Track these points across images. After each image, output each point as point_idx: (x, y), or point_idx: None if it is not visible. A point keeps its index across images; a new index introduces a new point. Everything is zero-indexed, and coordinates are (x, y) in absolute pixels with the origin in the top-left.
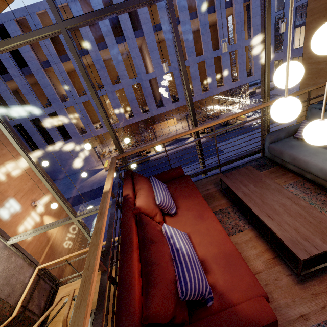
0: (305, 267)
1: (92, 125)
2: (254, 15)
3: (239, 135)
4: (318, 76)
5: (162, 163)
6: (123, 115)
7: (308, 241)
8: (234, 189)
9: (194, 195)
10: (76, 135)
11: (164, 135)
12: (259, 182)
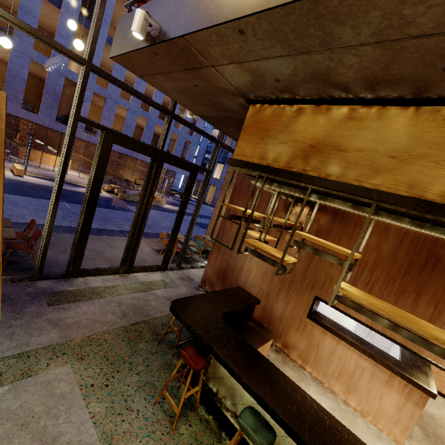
0: None
1: None
2: (200, 122)
3: (156, 210)
4: None
5: (27, 188)
6: None
7: None
8: None
9: None
10: None
11: (41, 168)
12: None
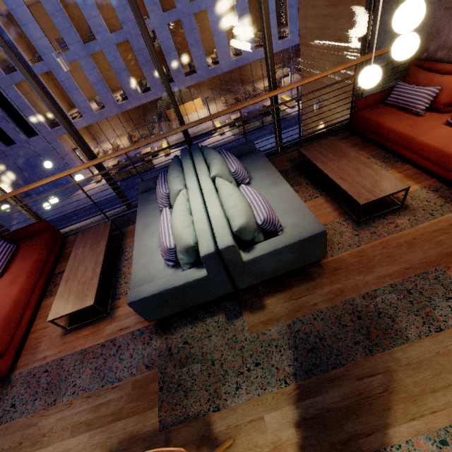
0: (77, 323)
1: (65, 113)
2: None
3: None
4: (312, 67)
5: None
6: (110, 96)
7: (64, 306)
8: (74, 249)
9: (30, 257)
10: (43, 129)
11: None
12: (97, 243)
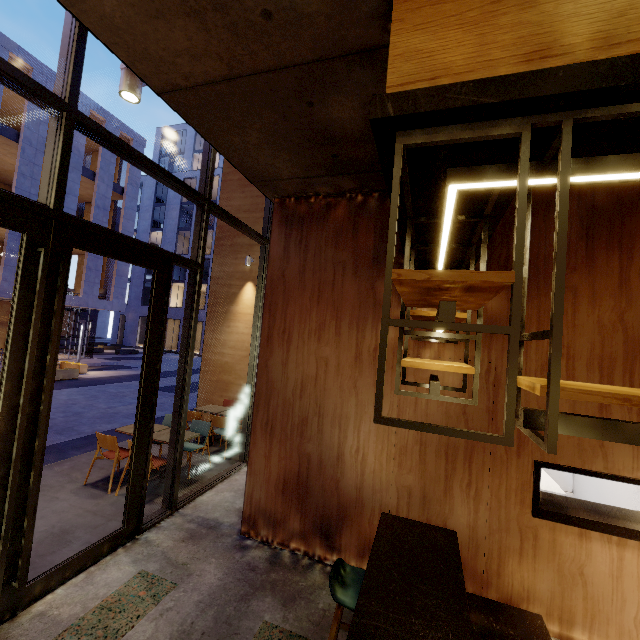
0: None
1: None
2: (127, 216)
3: (69, 387)
4: (237, 235)
5: None
6: None
7: None
8: None
9: None
10: None
11: None
12: None
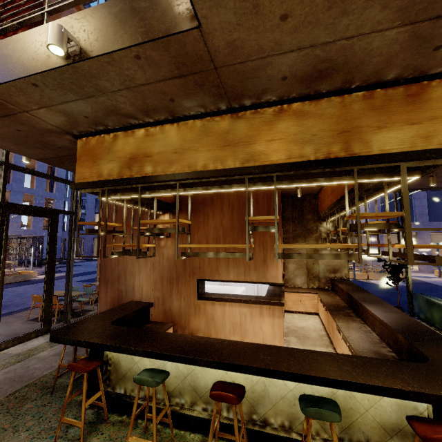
0: None
1: None
2: (59, 176)
3: (25, 285)
4: None
5: None
6: None
7: None
8: None
9: None
10: None
11: None
12: None
